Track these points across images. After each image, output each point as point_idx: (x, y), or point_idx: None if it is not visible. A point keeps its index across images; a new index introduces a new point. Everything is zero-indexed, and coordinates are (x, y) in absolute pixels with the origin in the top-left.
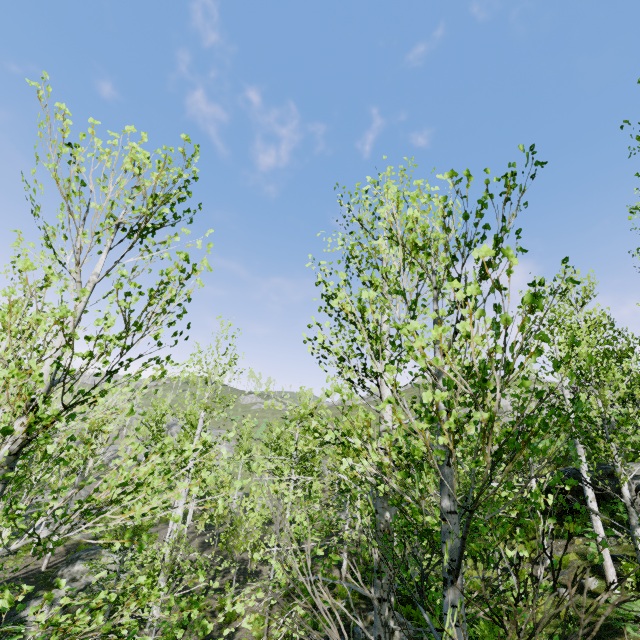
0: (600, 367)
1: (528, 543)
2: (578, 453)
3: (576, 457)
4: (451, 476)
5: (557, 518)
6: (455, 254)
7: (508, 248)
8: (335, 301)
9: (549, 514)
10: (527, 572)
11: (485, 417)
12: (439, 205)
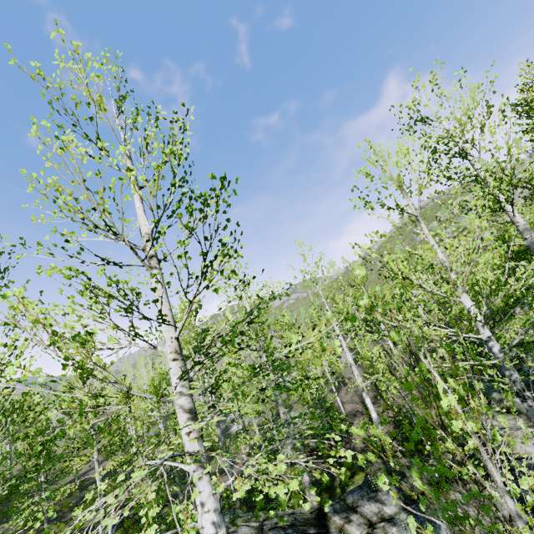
0: None
1: None
2: None
3: None
4: None
5: None
6: None
7: None
8: None
9: None
10: None
11: None
12: None
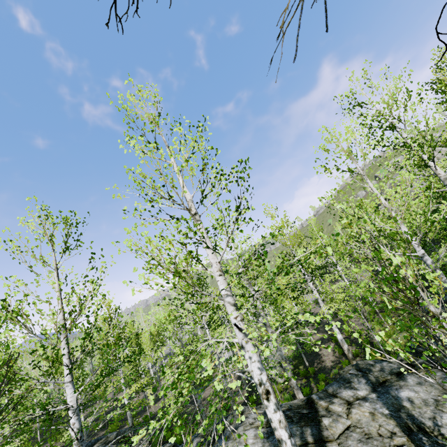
0: None
1: None
2: None
3: None
4: None
5: None
6: None
7: None
8: None
9: None
10: None
11: None
12: None
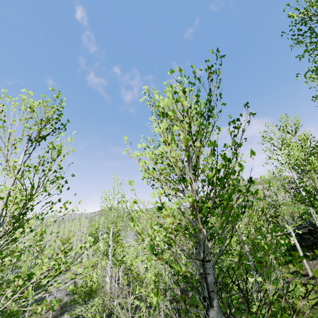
0: (306, 162)
1: (297, 265)
2: (310, 211)
3: (240, 216)
4: (204, 239)
5: (310, 248)
6: (194, 115)
7: (180, 97)
8: (124, 152)
9: (306, 247)
10: (300, 282)
11: (190, 200)
12: (180, 92)
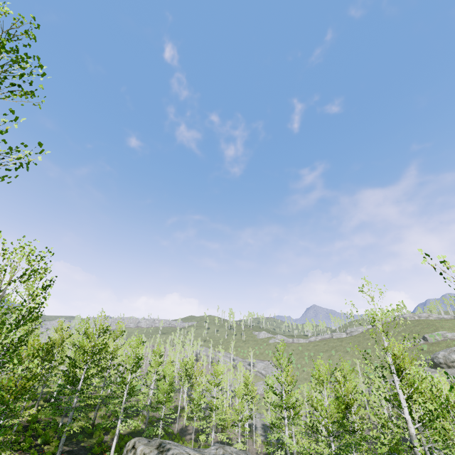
0: None
1: None
2: None
3: None
4: None
5: None
6: None
7: None
8: None
9: None
10: None
11: None
12: None
